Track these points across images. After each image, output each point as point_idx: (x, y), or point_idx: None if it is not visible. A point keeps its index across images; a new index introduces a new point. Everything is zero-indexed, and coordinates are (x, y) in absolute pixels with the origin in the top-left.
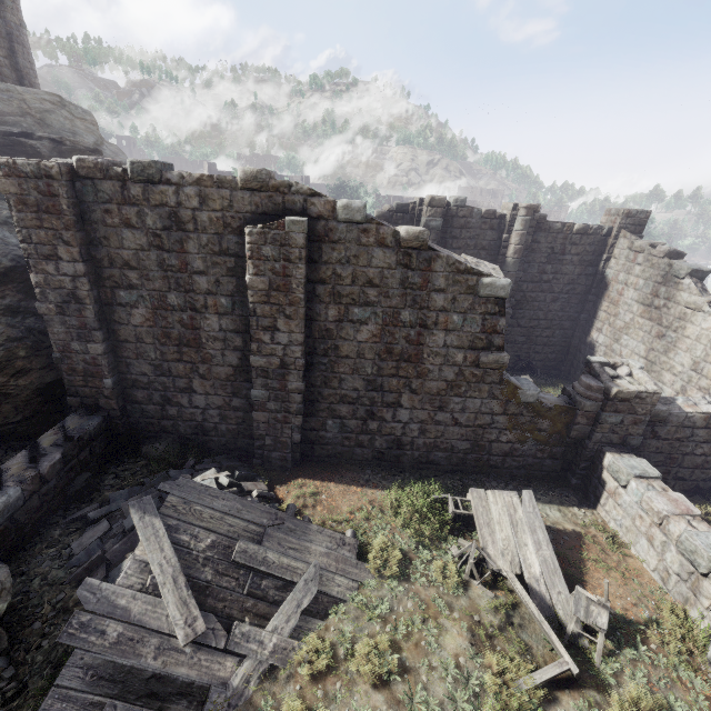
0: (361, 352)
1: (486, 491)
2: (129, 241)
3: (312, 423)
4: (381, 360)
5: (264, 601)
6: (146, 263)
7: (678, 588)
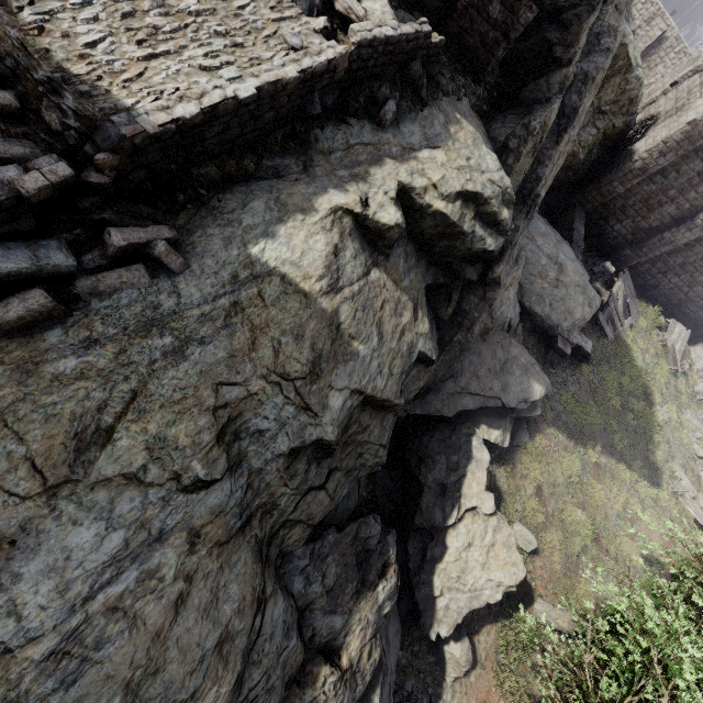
0: (698, 253)
1: (677, 322)
2: (693, 165)
3: (641, 261)
4: (700, 260)
5: (625, 317)
6: (684, 175)
7: (701, 374)
